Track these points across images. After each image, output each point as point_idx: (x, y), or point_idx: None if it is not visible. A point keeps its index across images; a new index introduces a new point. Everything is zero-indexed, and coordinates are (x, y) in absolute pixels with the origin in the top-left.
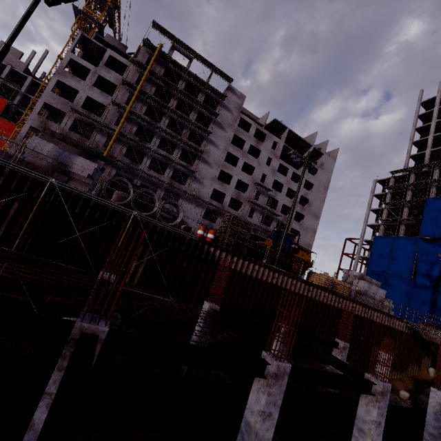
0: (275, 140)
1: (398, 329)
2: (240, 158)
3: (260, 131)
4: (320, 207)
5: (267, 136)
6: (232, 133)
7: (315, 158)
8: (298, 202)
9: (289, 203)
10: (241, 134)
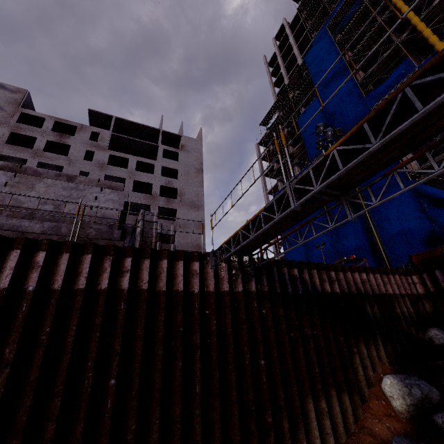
0: (95, 131)
1: (193, 288)
2: (30, 159)
3: (65, 124)
4: (199, 194)
5: (77, 128)
6: (6, 131)
7: (178, 145)
8: (157, 195)
9: (143, 199)
10: (26, 131)
